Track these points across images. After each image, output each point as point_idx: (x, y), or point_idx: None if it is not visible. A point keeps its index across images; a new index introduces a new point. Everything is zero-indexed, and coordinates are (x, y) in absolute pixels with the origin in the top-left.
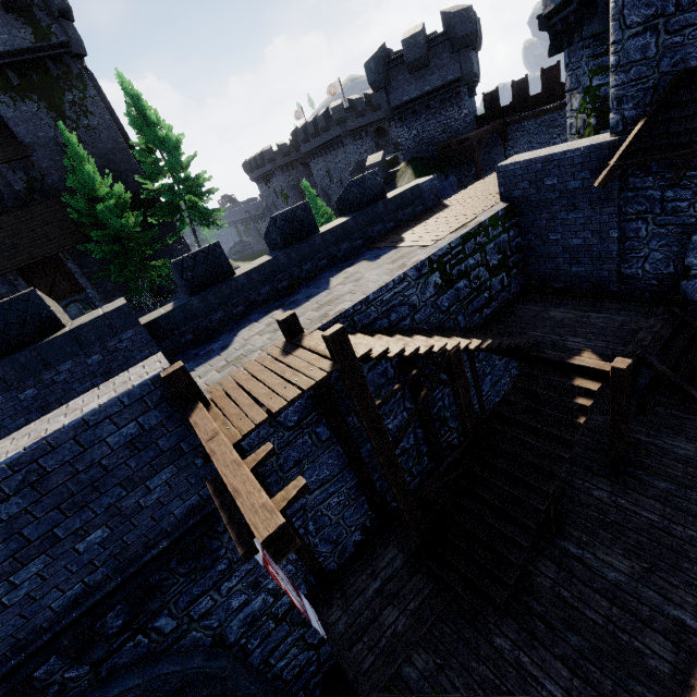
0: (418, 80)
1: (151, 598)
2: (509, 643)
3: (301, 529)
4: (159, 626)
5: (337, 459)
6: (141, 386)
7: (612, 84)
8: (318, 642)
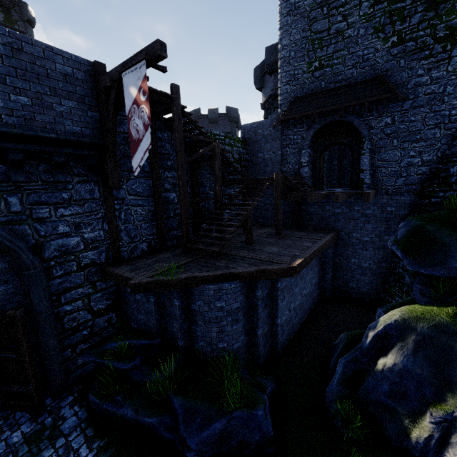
0: (212, 127)
1: (20, 173)
2: (223, 264)
3: (117, 212)
4: (10, 202)
5: (148, 187)
6: (82, 58)
7: (279, 100)
8: (97, 310)
